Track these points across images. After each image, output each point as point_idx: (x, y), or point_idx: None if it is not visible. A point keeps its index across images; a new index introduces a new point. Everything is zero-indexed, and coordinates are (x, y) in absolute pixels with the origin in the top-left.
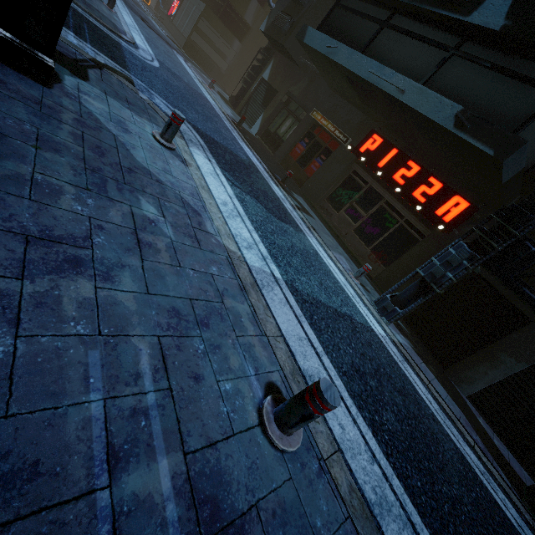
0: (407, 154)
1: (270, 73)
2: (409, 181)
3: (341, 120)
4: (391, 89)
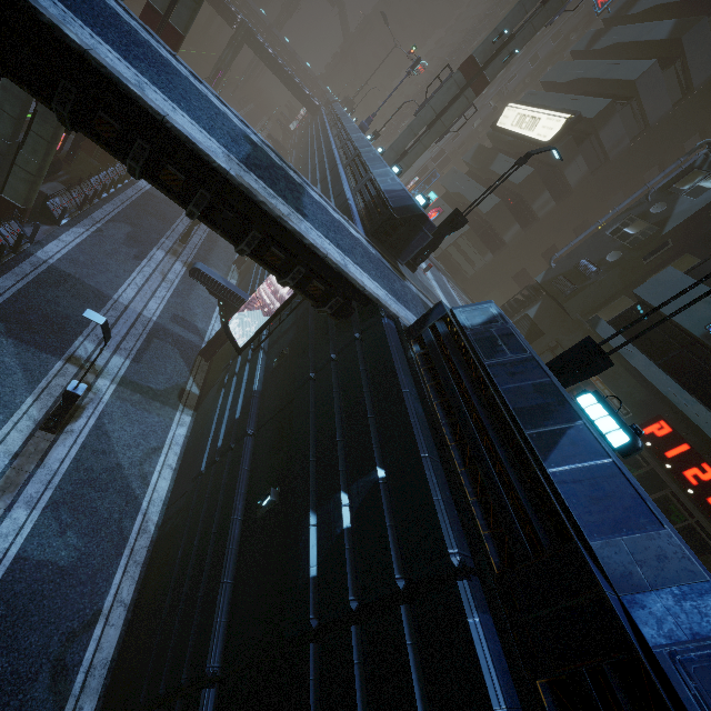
0: (700, 453)
1: (536, 313)
2: (703, 484)
3: (620, 390)
4: (692, 415)
